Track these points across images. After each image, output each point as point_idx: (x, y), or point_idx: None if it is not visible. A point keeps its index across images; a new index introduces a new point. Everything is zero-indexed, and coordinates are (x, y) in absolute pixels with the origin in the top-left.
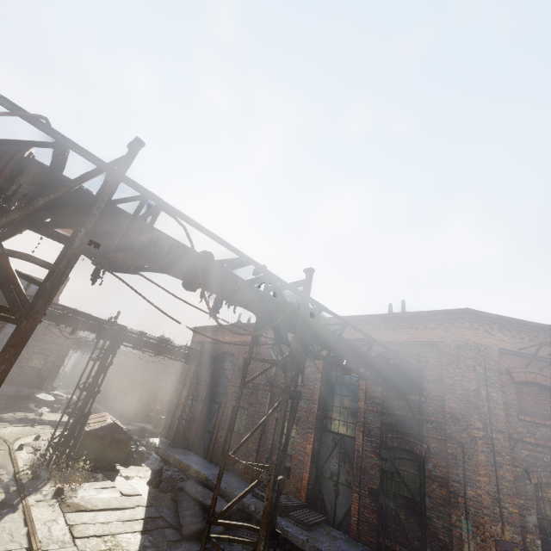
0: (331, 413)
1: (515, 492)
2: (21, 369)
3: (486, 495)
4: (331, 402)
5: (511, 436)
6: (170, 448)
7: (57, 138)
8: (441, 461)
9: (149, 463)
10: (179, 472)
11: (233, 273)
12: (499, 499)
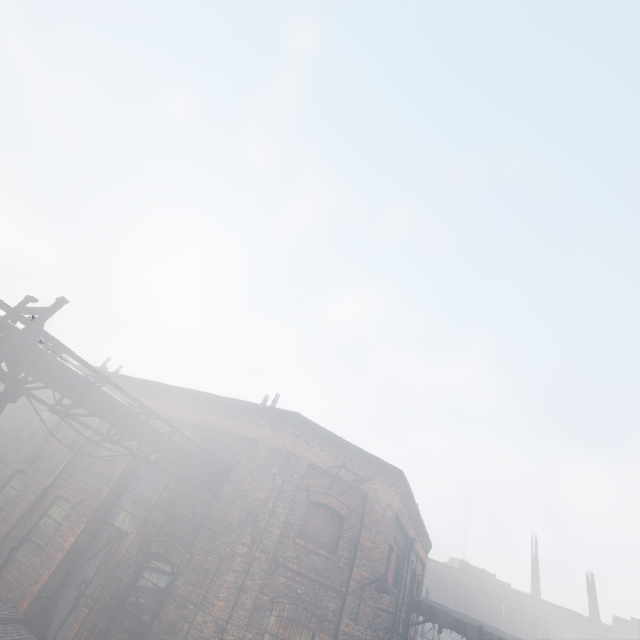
0: (126, 502)
1: (246, 624)
2: None
3: (213, 623)
4: (132, 488)
5: (276, 559)
6: None
7: None
8: (193, 578)
9: None
10: None
11: None
12: (225, 630)
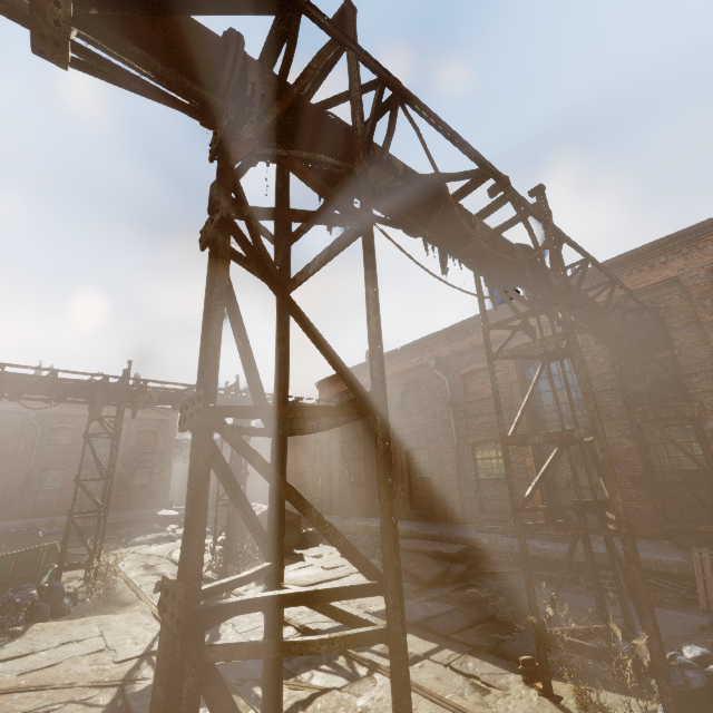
0: (544, 416)
1: None
2: (128, 491)
3: None
4: (538, 404)
5: None
6: (343, 520)
7: None
8: None
9: (326, 542)
10: (371, 537)
11: (460, 205)
12: None
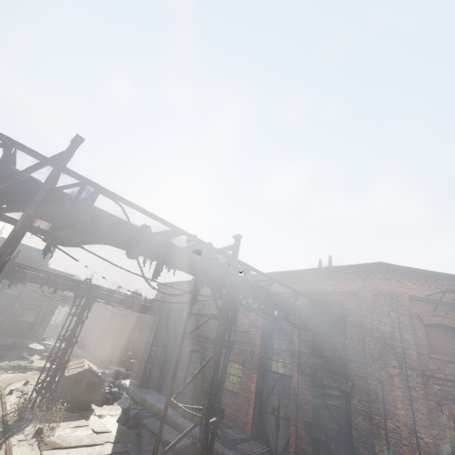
0: (272, 355)
1: (429, 424)
2: (16, 323)
3: (404, 427)
4: (271, 345)
5: (424, 373)
6: (138, 388)
7: (2, 139)
8: (364, 397)
9: (120, 402)
10: (144, 410)
11: (170, 242)
12: (416, 430)
